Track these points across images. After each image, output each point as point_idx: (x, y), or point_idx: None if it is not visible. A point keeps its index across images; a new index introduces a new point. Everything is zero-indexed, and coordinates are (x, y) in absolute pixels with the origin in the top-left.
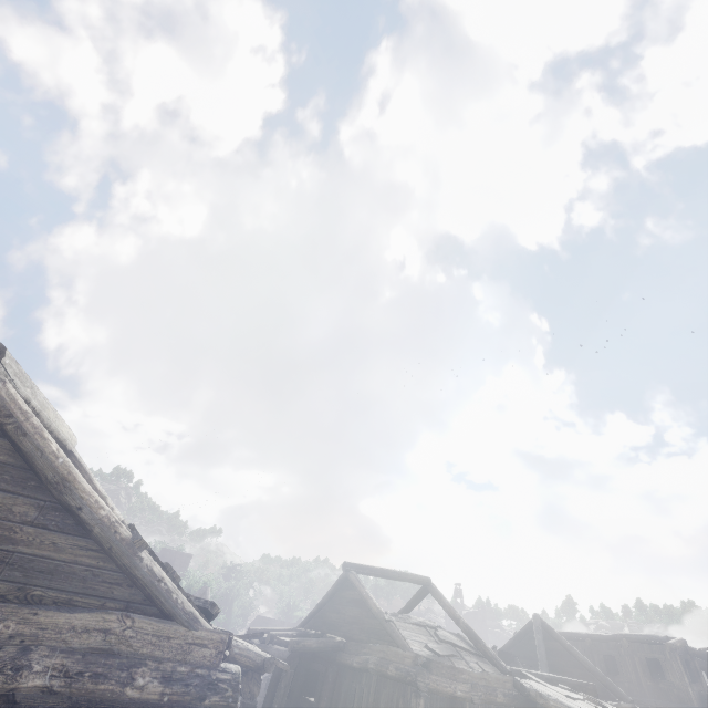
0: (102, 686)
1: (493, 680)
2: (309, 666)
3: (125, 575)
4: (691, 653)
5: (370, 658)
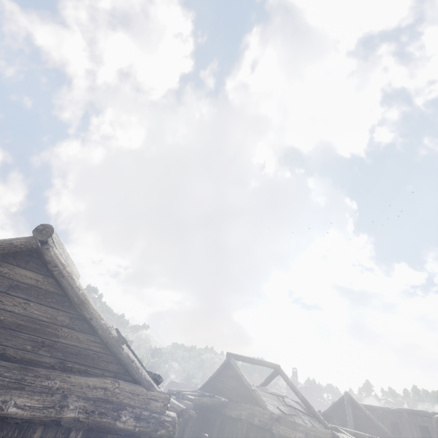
0: (104, 419)
1: (319, 432)
2: (204, 414)
3: (114, 358)
4: None
5: (242, 413)
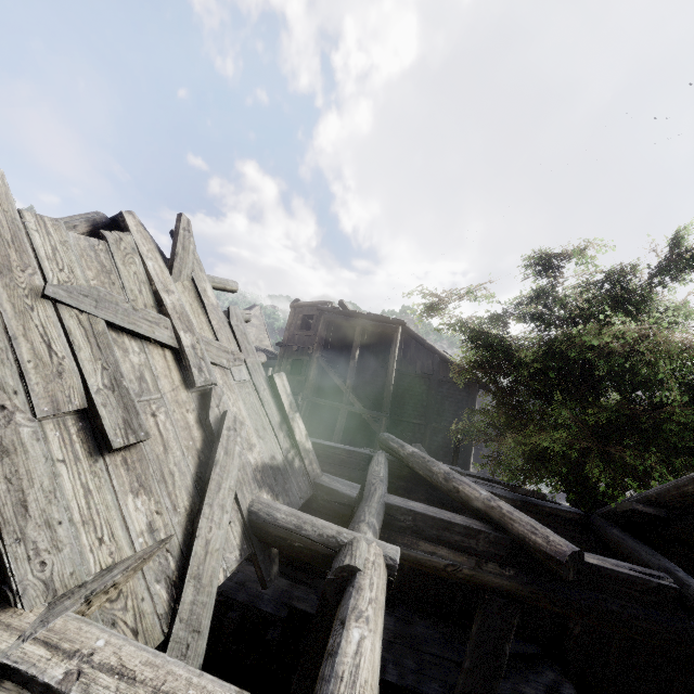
0: None
1: None
2: None
3: None
4: (317, 310)
5: None
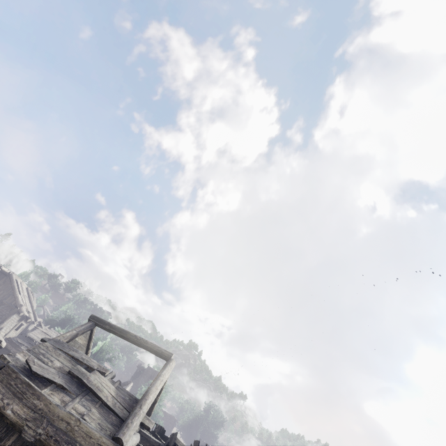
0: None
1: (81, 432)
2: None
3: None
4: None
5: None
